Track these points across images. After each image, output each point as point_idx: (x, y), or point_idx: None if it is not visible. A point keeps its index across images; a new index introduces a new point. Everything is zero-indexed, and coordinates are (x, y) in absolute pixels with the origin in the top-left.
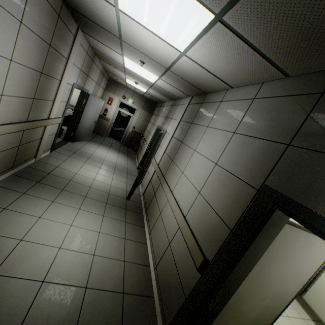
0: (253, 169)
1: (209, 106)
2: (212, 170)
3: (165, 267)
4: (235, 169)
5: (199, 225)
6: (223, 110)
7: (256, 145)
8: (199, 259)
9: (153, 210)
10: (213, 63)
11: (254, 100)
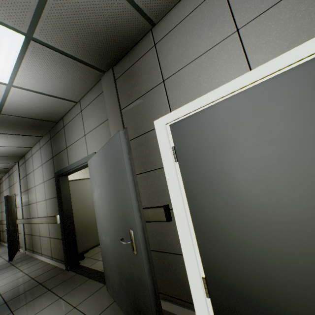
0: (52, 172)
1: (29, 161)
2: (44, 186)
3: (54, 247)
4: (49, 177)
5: (52, 210)
6: (35, 159)
7: (49, 164)
8: (56, 219)
9: (36, 243)
10: (8, 143)
11: (41, 149)
